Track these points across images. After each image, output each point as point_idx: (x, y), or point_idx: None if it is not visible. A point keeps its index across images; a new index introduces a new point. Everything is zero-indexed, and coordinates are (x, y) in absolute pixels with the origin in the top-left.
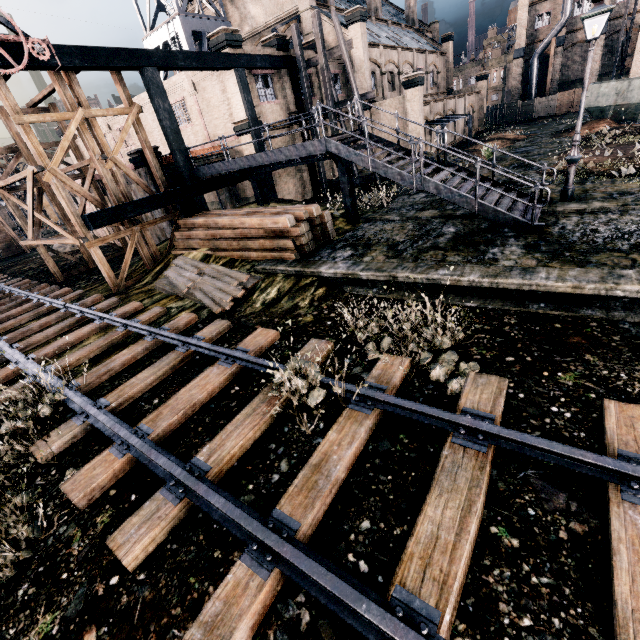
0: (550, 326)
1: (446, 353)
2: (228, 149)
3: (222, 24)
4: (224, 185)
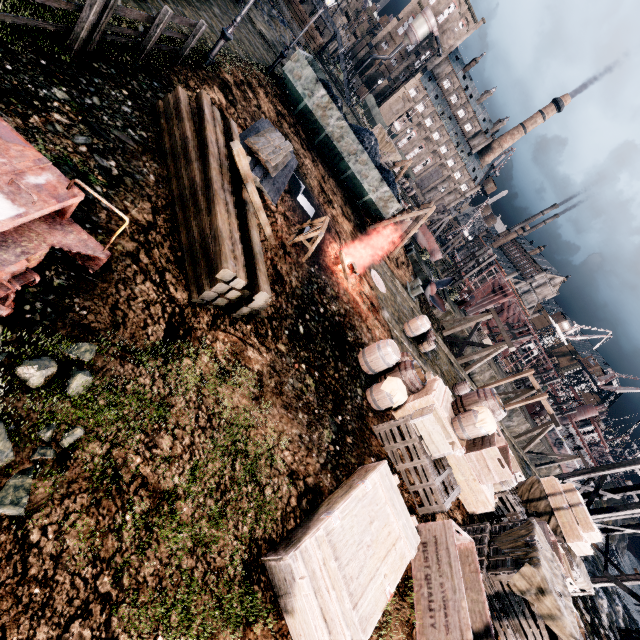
0: None
1: None
2: None
3: None
4: None
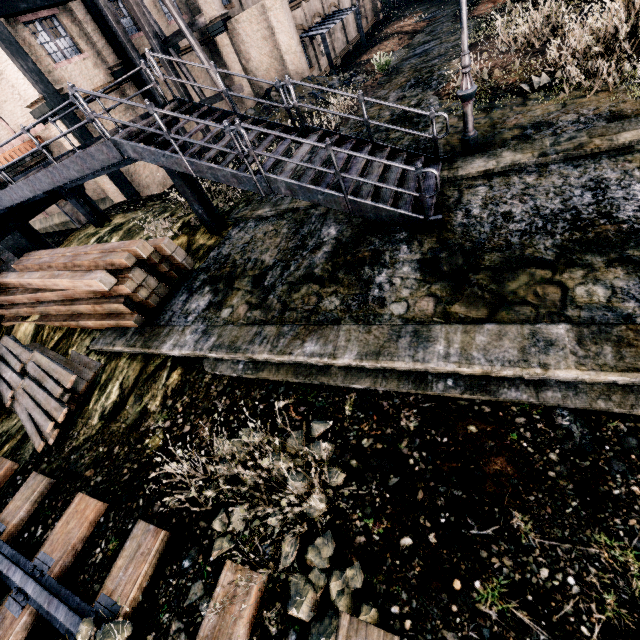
0: (462, 432)
1: (315, 542)
2: (2, 170)
3: None
4: (45, 205)
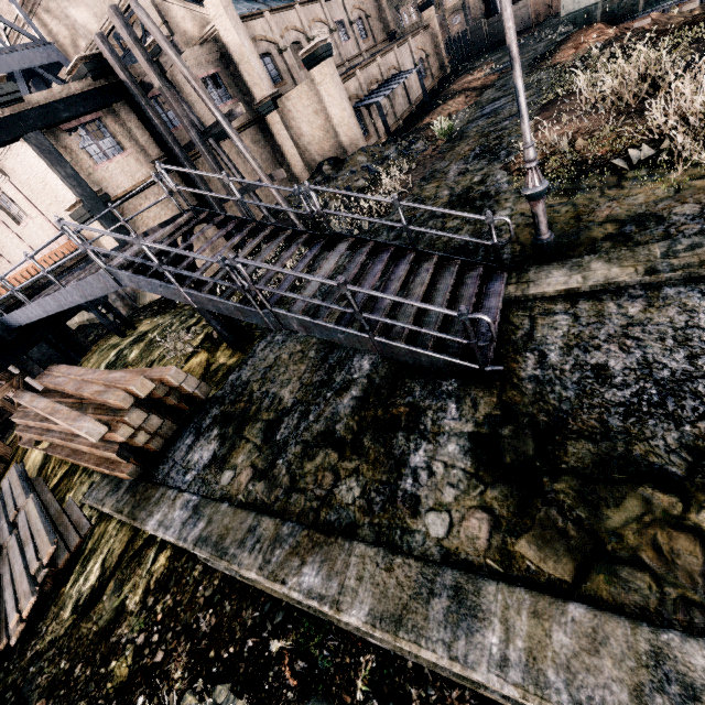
0: None
1: None
2: (17, 290)
3: (41, 51)
4: (74, 311)
